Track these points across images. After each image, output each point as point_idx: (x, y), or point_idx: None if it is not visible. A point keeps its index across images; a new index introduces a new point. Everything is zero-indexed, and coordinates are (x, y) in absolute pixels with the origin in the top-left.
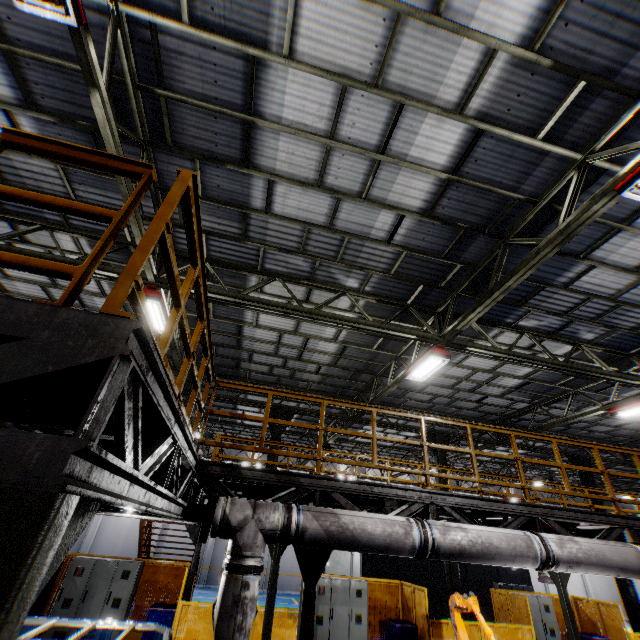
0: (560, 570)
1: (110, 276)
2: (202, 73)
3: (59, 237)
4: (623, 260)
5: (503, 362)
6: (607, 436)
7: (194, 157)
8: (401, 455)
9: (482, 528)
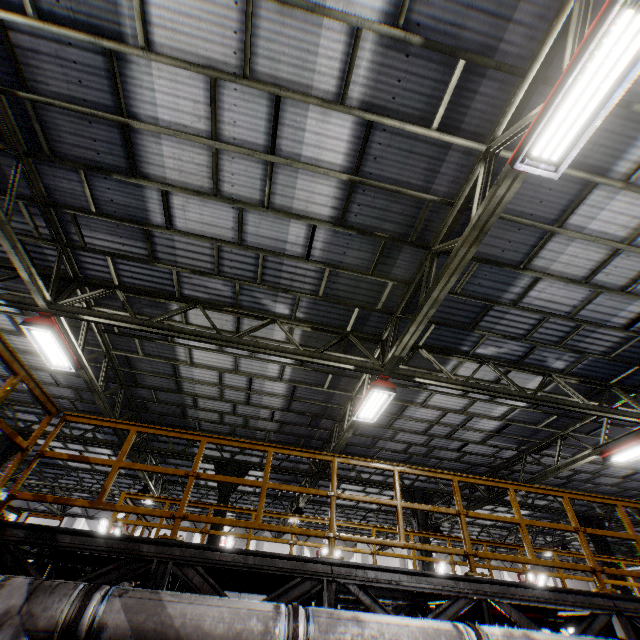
0: None
1: None
2: (64, 73)
3: None
4: (569, 270)
5: (472, 400)
6: (617, 490)
7: (77, 167)
8: (392, 520)
9: (390, 618)
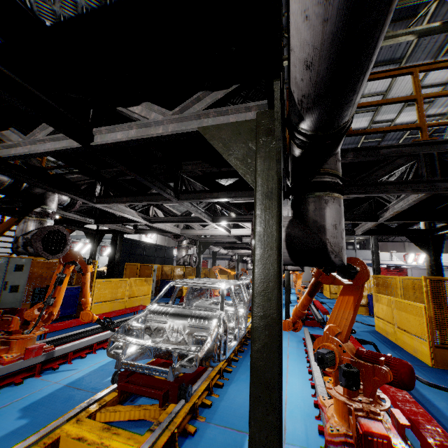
0: None
1: None
2: None
3: None
4: None
5: None
6: None
7: None
8: None
9: None
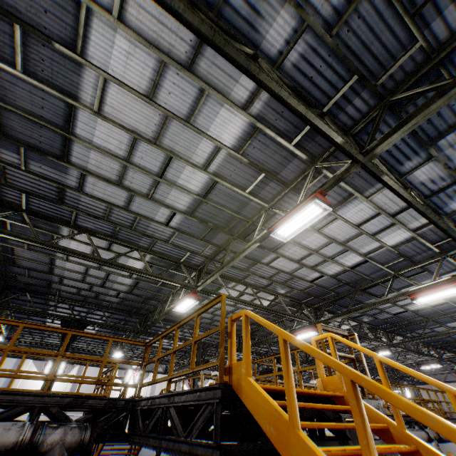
0: None
1: (175, 285)
2: None
3: (135, 251)
4: None
5: None
6: None
7: None
8: None
9: None
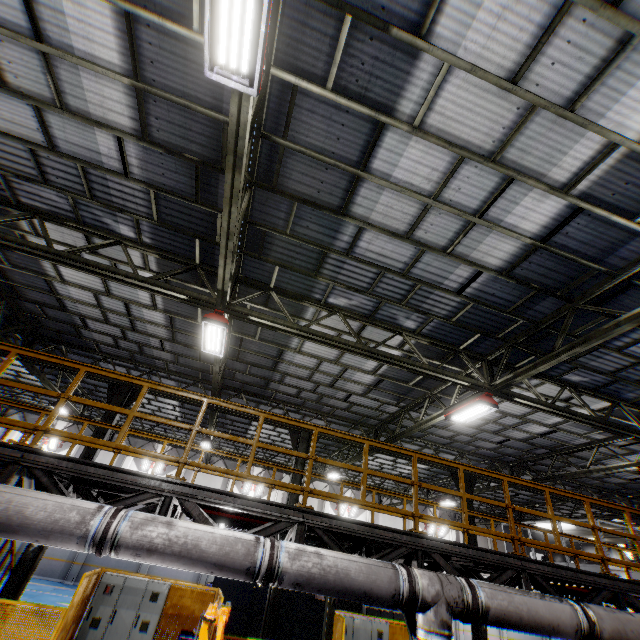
0: (125, 558)
1: None
2: None
3: None
4: (390, 222)
5: (341, 351)
6: (498, 455)
7: None
8: None
9: (34, 494)
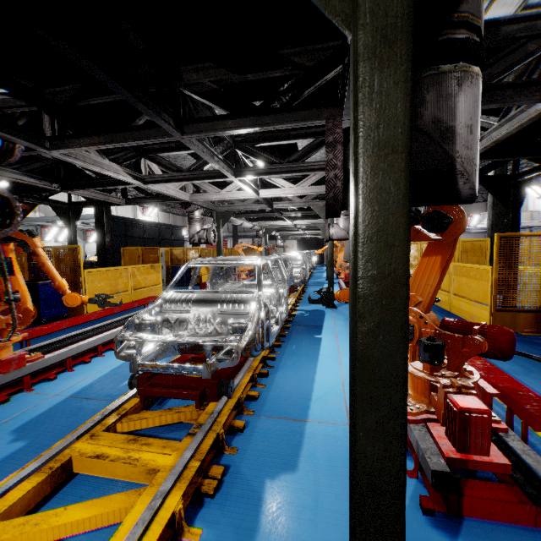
0: None
1: None
2: None
3: None
4: None
5: None
6: None
7: None
8: None
9: None
